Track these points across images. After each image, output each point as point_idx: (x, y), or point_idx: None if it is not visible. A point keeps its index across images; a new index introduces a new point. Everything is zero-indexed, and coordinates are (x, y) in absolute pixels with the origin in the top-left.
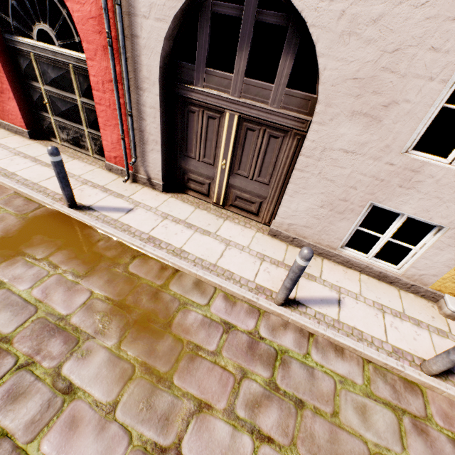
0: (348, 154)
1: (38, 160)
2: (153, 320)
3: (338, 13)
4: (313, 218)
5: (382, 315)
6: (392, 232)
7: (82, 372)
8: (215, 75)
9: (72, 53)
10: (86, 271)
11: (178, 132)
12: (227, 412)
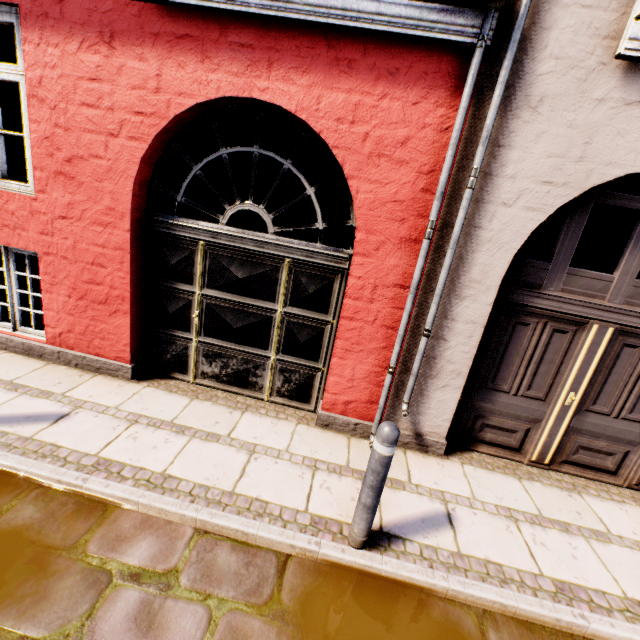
0: None
1: (183, 427)
2: None
3: None
4: None
5: None
6: None
7: None
8: (584, 275)
9: (302, 244)
10: None
11: (487, 353)
12: None
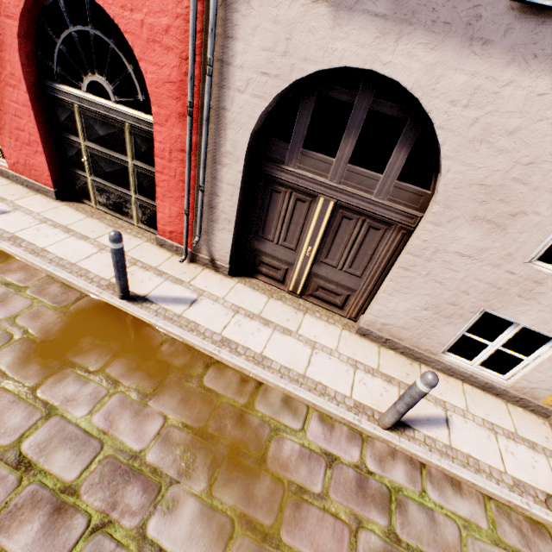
0: (463, 258)
1: (70, 230)
2: (244, 454)
3: (470, 120)
4: (414, 320)
5: (494, 437)
6: (503, 341)
7: (171, 532)
8: (313, 157)
9: (132, 112)
10: (153, 388)
11: (256, 211)
12: None
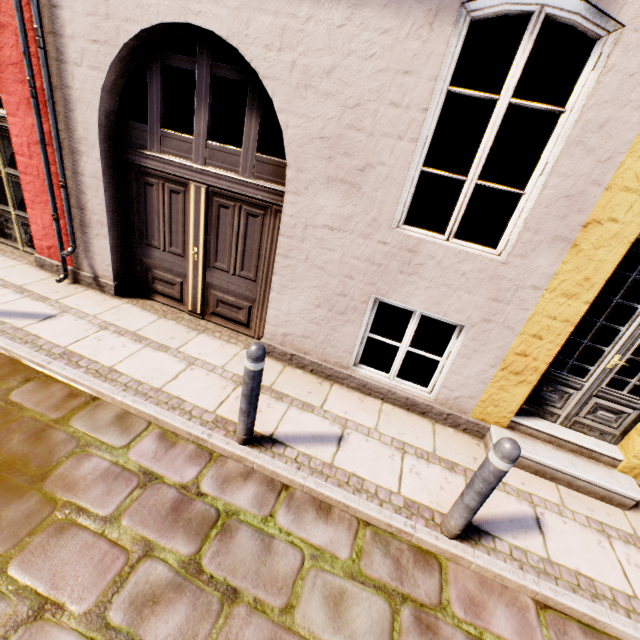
0: (334, 232)
1: None
2: (16, 471)
3: (289, 64)
4: (312, 323)
5: (400, 456)
6: (408, 338)
7: None
8: (173, 137)
9: None
10: None
11: (135, 212)
12: (89, 617)
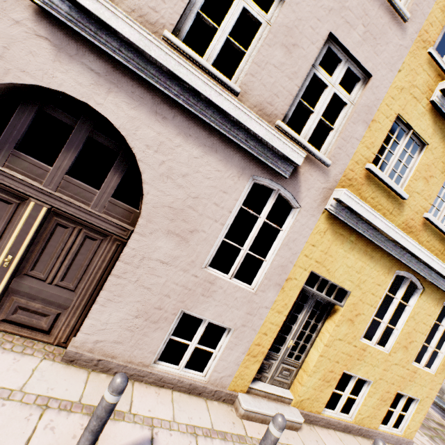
0: (164, 264)
1: None
2: None
3: (160, 161)
4: (127, 330)
5: (195, 441)
6: (198, 338)
7: None
8: (27, 160)
9: None
10: None
11: None
12: None
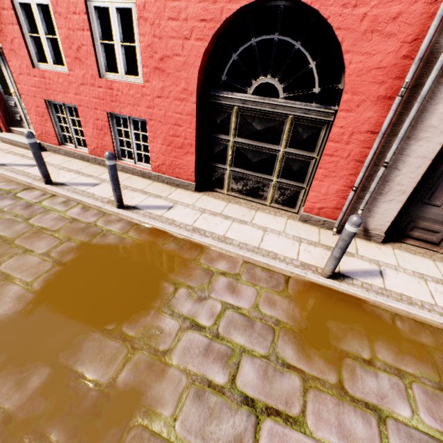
0: None
1: (227, 216)
2: None
3: None
4: None
5: None
6: None
7: None
8: None
9: (302, 105)
10: (436, 374)
11: (428, 179)
12: None
